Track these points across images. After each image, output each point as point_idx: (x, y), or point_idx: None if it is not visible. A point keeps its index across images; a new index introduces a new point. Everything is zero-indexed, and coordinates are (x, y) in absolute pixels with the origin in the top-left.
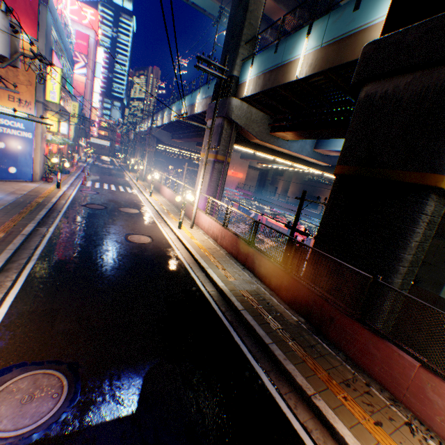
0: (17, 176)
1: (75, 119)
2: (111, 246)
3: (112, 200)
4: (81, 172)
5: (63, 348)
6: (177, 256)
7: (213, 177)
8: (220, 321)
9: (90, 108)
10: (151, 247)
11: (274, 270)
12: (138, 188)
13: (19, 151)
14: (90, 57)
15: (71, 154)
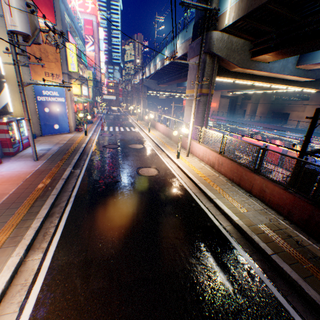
0: (59, 131)
1: (91, 83)
2: (127, 181)
3: (122, 139)
4: (100, 121)
5: (98, 318)
6: (182, 186)
7: (199, 109)
8: (251, 270)
9: (99, 74)
10: (159, 179)
11: (295, 202)
12: (139, 126)
13: (58, 112)
14: (94, 36)
15: (92, 109)
